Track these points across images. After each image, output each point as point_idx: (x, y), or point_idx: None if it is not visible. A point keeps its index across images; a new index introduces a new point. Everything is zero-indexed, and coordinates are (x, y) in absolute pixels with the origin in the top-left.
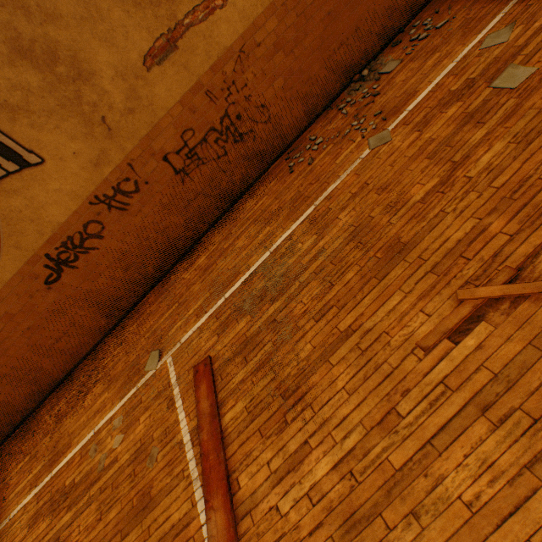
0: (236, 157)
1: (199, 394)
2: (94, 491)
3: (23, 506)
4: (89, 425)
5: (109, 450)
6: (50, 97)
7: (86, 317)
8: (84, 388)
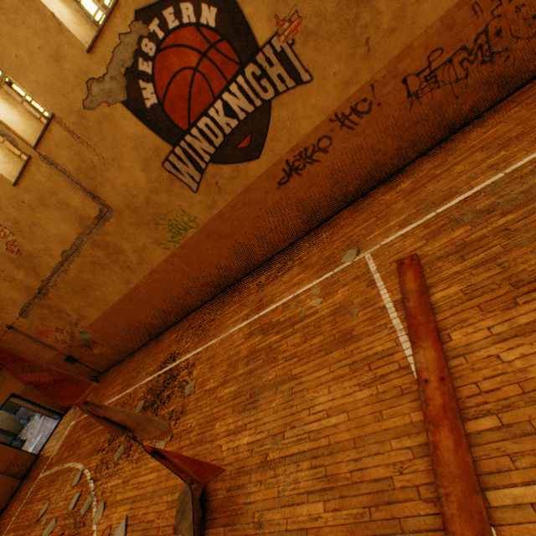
0: (476, 81)
1: (404, 278)
2: (297, 327)
3: (238, 328)
4: (288, 291)
5: (309, 306)
6: (335, 22)
7: (292, 219)
8: (280, 270)
